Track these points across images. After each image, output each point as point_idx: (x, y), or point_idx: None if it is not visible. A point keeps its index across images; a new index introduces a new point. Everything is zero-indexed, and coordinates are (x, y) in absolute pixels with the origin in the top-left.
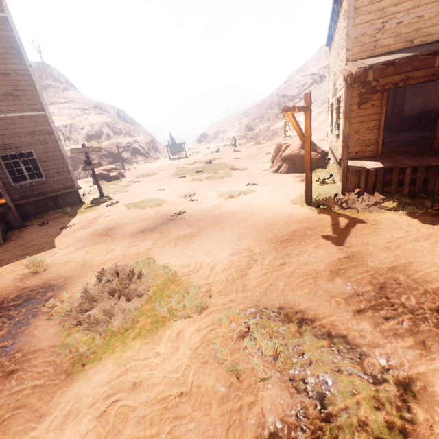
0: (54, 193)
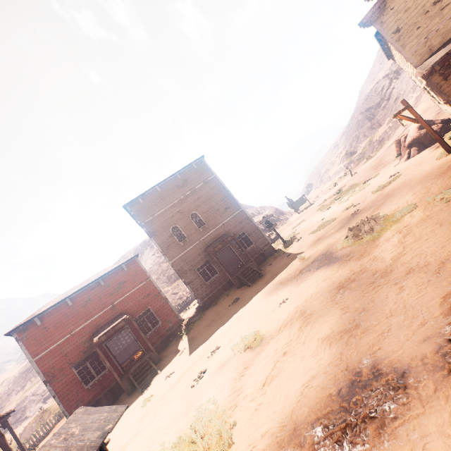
0: (261, 251)
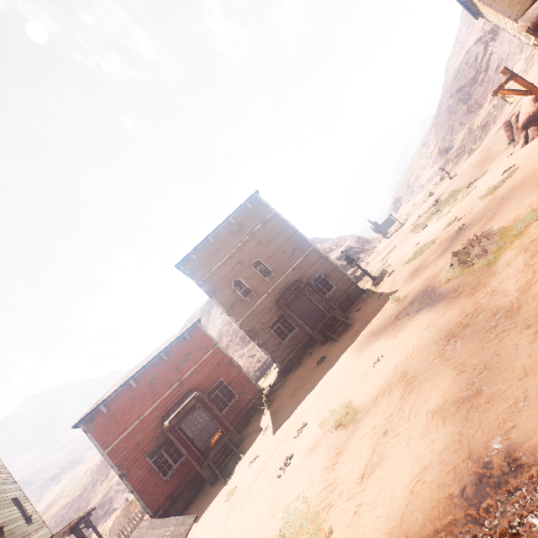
0: (345, 294)
